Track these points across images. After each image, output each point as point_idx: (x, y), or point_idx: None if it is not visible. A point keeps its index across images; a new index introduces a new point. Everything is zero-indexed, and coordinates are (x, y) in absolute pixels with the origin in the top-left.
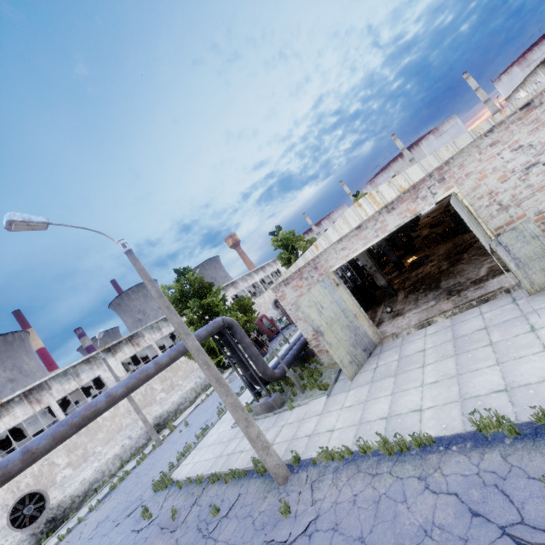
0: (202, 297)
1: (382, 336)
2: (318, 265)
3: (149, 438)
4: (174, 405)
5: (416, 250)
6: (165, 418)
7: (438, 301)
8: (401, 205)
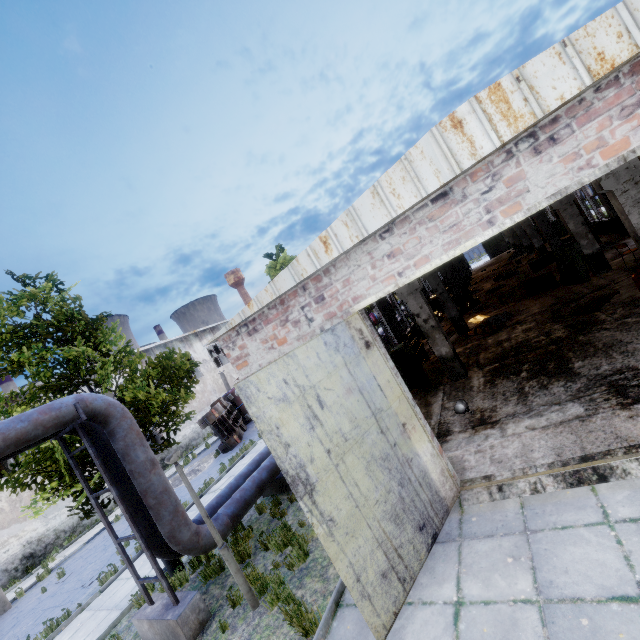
0: (72, 342)
1: (459, 479)
2: (327, 292)
3: (5, 584)
4: (73, 519)
5: (483, 307)
6: (49, 543)
7: (591, 406)
8: (581, 129)
